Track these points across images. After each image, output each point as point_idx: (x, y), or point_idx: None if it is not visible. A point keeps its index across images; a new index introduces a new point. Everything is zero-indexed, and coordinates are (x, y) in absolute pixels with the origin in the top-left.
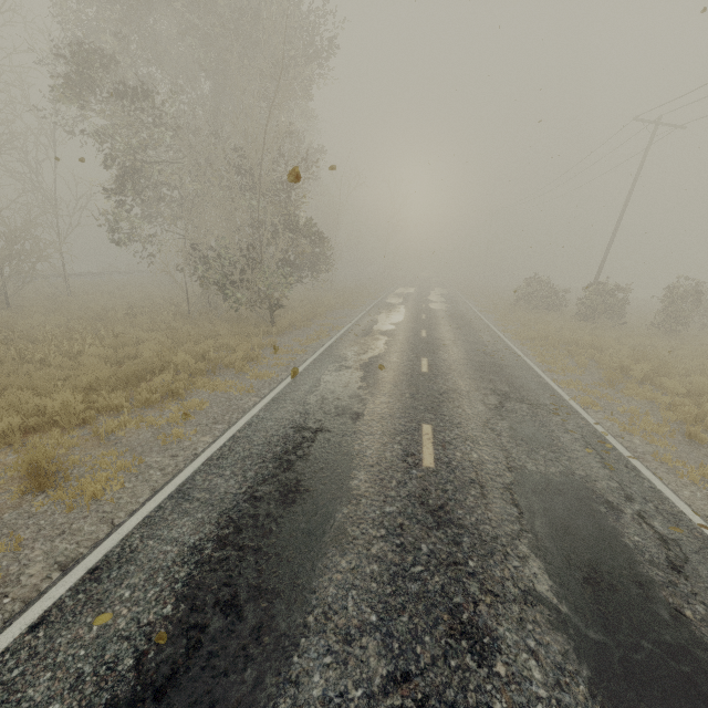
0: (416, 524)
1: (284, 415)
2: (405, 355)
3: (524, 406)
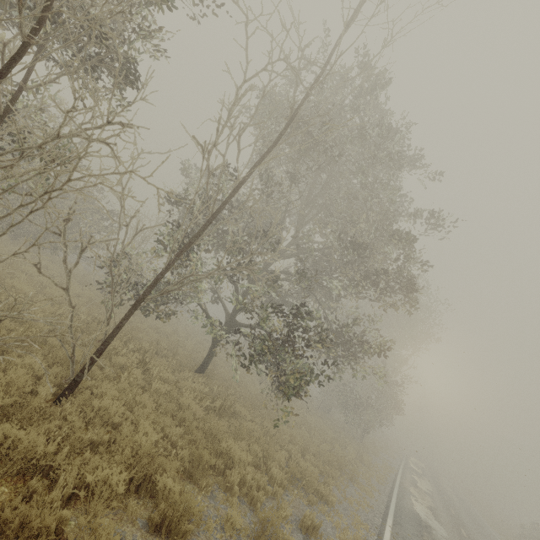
0: None
1: (409, 508)
2: (449, 518)
3: None
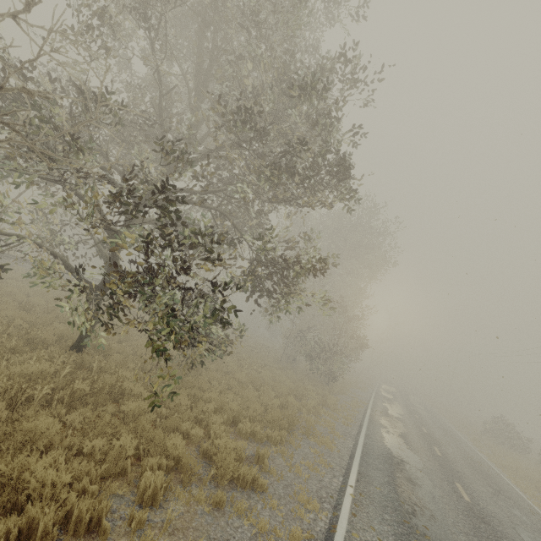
0: (474, 517)
1: (379, 446)
2: (421, 439)
3: (511, 501)
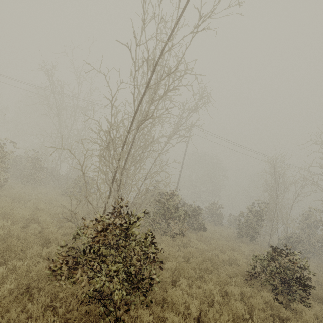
0: None
1: None
2: None
3: None
